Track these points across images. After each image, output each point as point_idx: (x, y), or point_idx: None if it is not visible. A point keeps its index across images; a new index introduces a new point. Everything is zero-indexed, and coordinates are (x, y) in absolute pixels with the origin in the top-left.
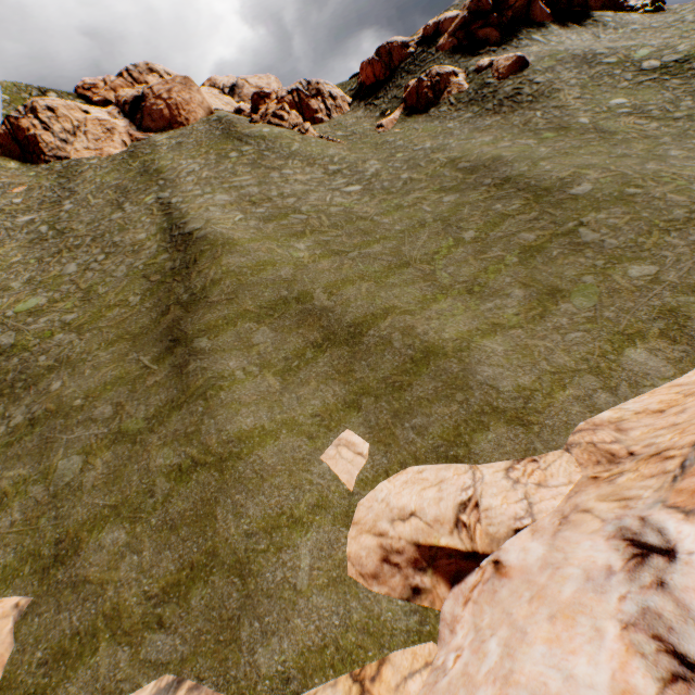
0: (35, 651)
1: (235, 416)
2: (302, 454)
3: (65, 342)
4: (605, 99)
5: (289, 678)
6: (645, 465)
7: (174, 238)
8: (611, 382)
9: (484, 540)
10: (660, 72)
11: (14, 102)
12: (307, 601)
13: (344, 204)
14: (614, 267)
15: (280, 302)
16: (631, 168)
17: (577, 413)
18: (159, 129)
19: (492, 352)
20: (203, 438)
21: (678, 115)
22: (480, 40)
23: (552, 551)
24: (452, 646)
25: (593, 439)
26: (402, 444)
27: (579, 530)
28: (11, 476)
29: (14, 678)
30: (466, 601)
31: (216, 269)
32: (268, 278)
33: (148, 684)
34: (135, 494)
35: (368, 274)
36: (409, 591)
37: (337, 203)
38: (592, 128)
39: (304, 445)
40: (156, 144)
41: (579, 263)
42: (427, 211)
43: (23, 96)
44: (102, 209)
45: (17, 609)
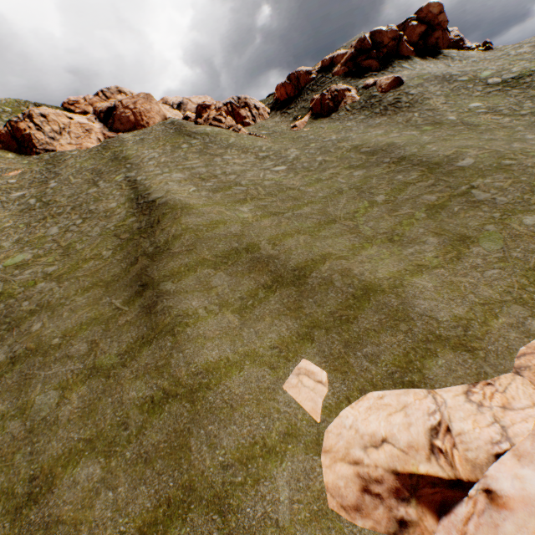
0: None
1: (201, 349)
2: (266, 383)
3: (46, 289)
4: (465, 103)
5: None
6: None
7: (140, 205)
8: None
9: (466, 466)
10: (502, 85)
11: (15, 113)
12: None
13: (275, 179)
14: (509, 218)
15: (232, 252)
16: (501, 147)
17: (515, 338)
18: (126, 130)
19: (423, 288)
20: (173, 370)
21: (523, 113)
22: (365, 68)
23: None
24: None
25: None
26: (357, 372)
27: None
28: None
29: None
30: None
31: (177, 227)
32: (221, 233)
33: None
34: (109, 427)
35: (303, 229)
36: (395, 524)
37: (269, 178)
38: (460, 123)
39: (267, 375)
40: (124, 140)
41: (479, 216)
42: (342, 182)
43: (22, 108)
44: (81, 185)
45: None
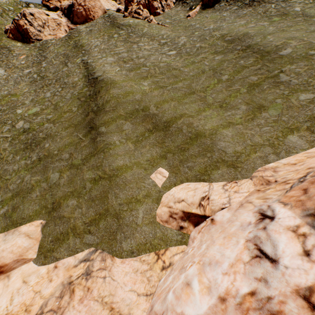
0: (49, 237)
1: (115, 160)
2: (141, 176)
3: (49, 127)
4: None
5: (133, 252)
6: (278, 186)
7: (89, 80)
8: (278, 150)
9: (209, 211)
10: None
11: (15, 11)
12: (141, 228)
13: (167, 61)
14: (292, 95)
15: (135, 111)
16: None
17: (259, 163)
18: (81, 23)
19: (226, 135)
20: (103, 168)
21: None
22: None
23: (232, 216)
24: (191, 246)
25: (262, 174)
26: (182, 173)
27: (245, 209)
28: (34, 179)
29: (43, 245)
30: (199, 232)
31: (108, 95)
32: (130, 100)
33: (86, 250)
34: (79, 188)
35: (175, 97)
36: (179, 227)
37: (163, 61)
38: (301, 14)
39: (142, 172)
40: (80, 31)
41: (276, 92)
42: (206, 64)
43: (19, 7)
44: (58, 66)
45: (42, 224)
